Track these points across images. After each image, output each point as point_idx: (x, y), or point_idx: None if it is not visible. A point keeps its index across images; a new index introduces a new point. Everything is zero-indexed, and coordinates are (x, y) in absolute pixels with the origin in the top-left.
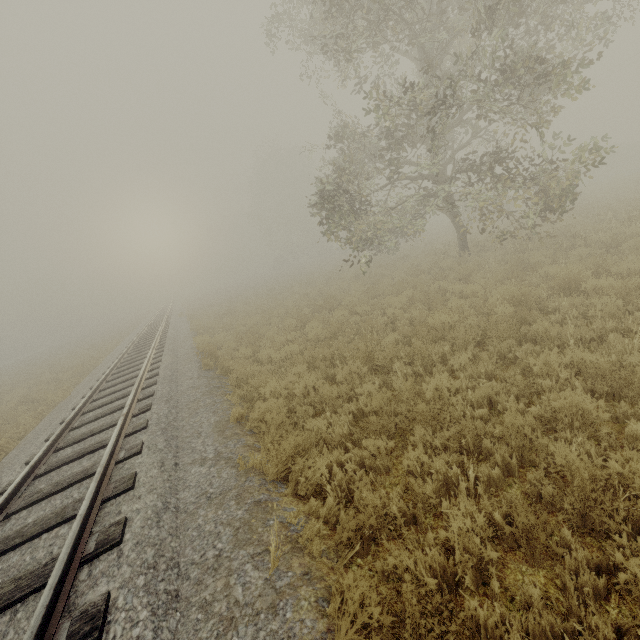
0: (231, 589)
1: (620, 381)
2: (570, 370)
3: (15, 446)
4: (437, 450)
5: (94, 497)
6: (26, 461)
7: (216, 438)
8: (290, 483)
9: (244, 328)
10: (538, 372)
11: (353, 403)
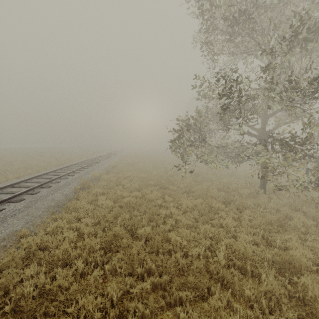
0: None
1: None
2: None
3: None
4: None
5: None
6: None
7: None
8: None
9: (122, 176)
10: None
11: (62, 270)
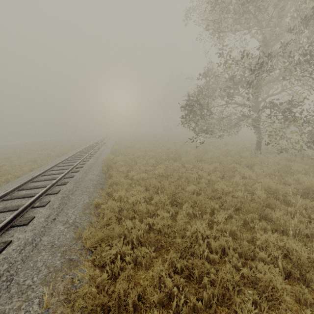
0: (19, 311)
1: (311, 274)
2: (281, 251)
3: (13, 180)
4: (177, 269)
5: (8, 223)
6: (6, 190)
7: (80, 212)
8: (93, 255)
9: (132, 156)
10: (259, 244)
11: (152, 219)
